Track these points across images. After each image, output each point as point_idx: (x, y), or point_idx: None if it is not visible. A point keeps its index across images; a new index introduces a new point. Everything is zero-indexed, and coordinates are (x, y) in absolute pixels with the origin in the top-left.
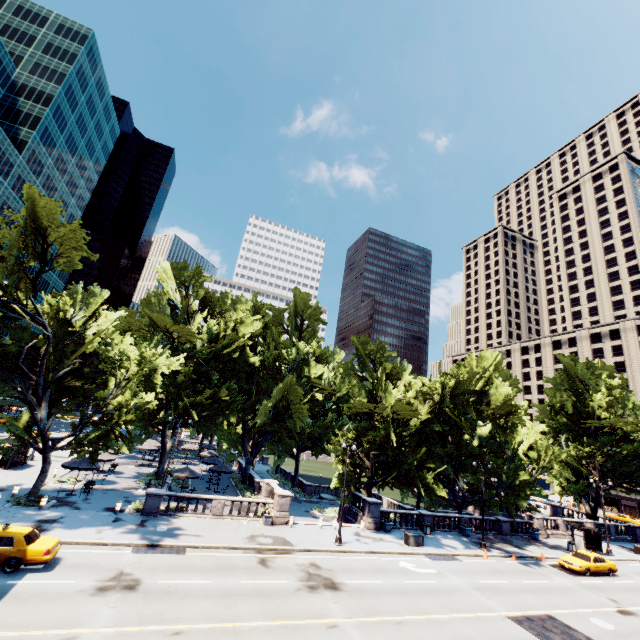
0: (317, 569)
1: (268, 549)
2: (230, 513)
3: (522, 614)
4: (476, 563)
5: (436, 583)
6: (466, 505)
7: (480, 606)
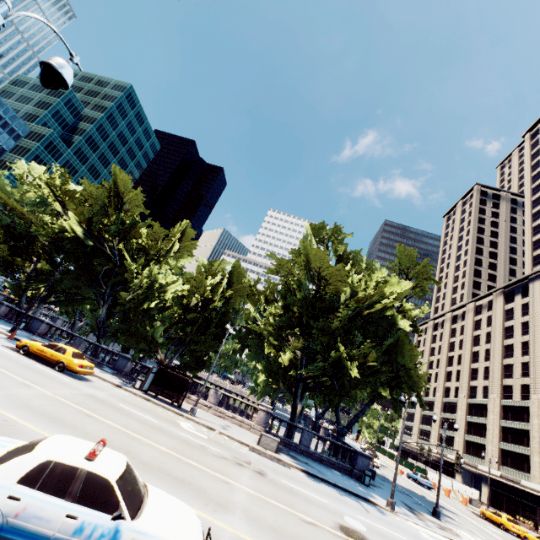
0: None
1: None
2: None
3: None
4: None
5: None
6: (107, 337)
7: None
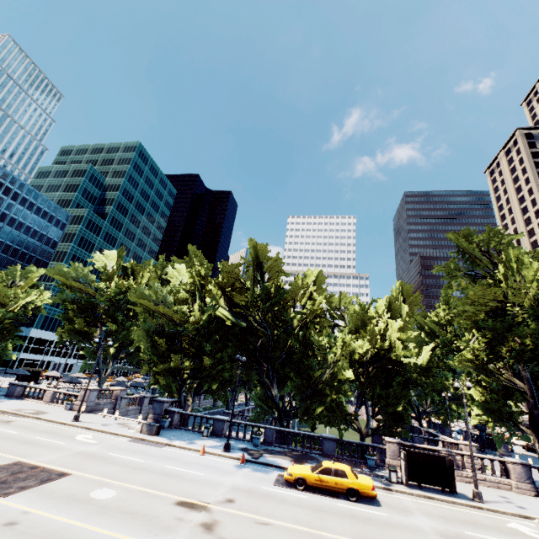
0: (1, 422)
1: (13, 413)
2: (56, 401)
3: (43, 465)
4: (171, 452)
5: (58, 443)
6: (289, 418)
7: (29, 454)
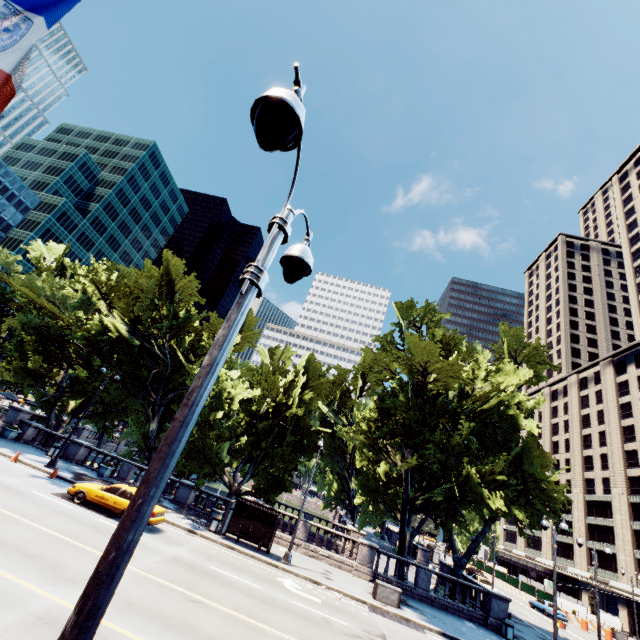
0: None
1: None
2: None
3: None
4: None
5: None
6: None
7: None
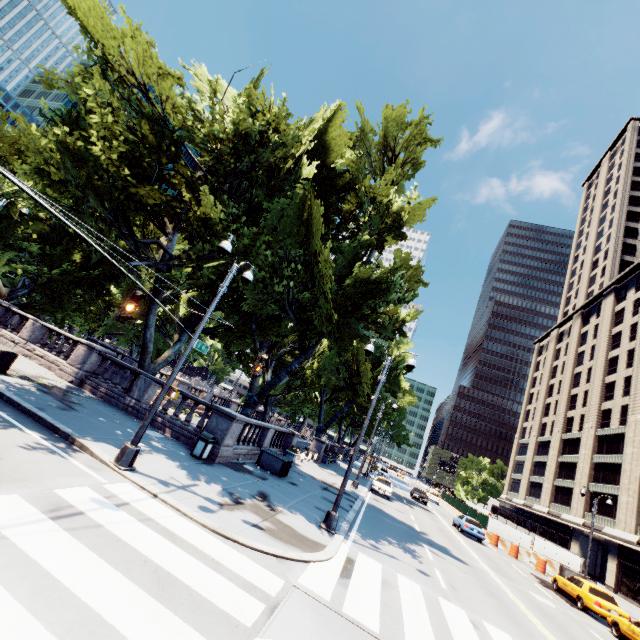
0: None
1: None
2: None
3: None
4: None
5: None
6: None
7: None
